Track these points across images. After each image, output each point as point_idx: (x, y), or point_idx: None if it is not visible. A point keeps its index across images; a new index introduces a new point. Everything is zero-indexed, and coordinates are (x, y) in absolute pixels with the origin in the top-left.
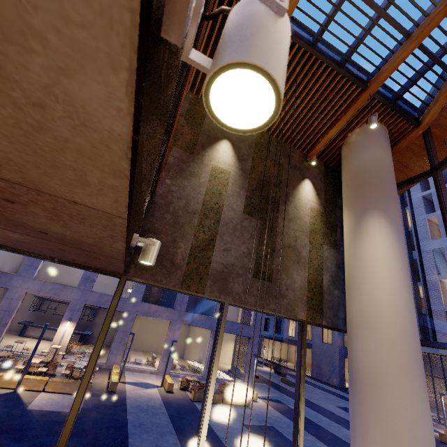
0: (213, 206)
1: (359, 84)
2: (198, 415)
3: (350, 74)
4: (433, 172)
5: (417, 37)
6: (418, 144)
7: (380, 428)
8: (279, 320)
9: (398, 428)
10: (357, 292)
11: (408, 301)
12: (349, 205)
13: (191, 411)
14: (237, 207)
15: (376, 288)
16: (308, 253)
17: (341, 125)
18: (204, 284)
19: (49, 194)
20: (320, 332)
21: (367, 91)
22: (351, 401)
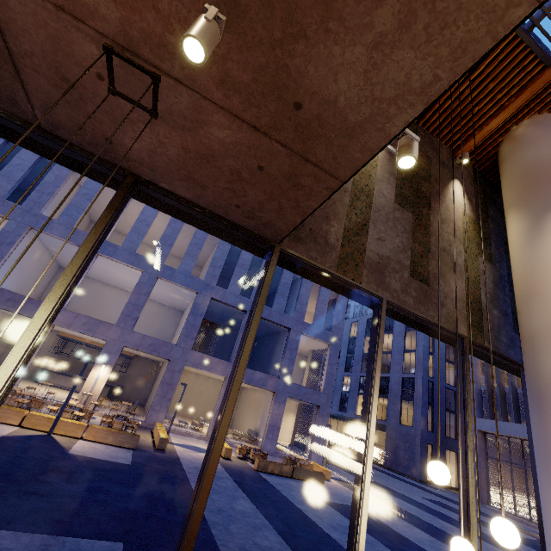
0: (363, 188)
1: (544, 58)
2: (268, 485)
3: (535, 44)
4: None
5: None
6: None
7: None
8: (343, 395)
9: None
10: (542, 300)
11: None
12: (520, 205)
13: (259, 480)
14: (387, 195)
15: None
16: (463, 262)
17: (509, 113)
18: (360, 273)
19: None
20: (398, 411)
21: None
22: (540, 424)
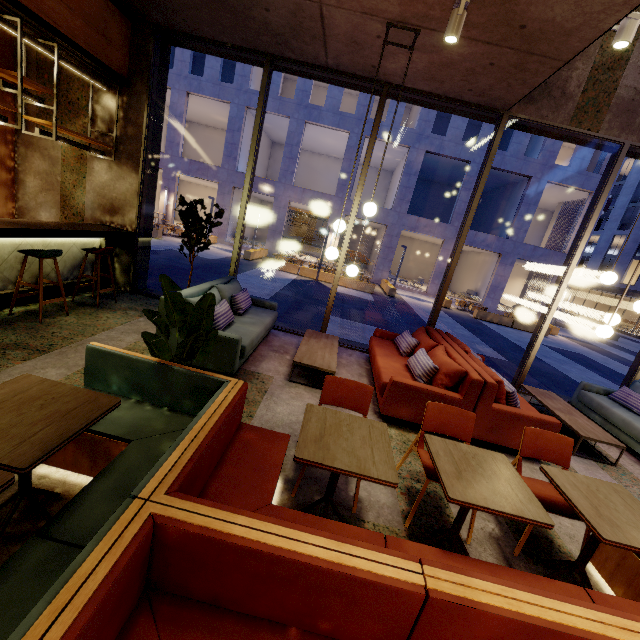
0: None
1: None
2: (486, 327)
3: None
4: None
5: None
6: None
7: None
8: (607, 261)
9: None
10: None
11: None
12: None
13: (477, 324)
14: None
15: None
16: None
17: None
18: (600, 120)
19: None
20: None
21: None
22: None
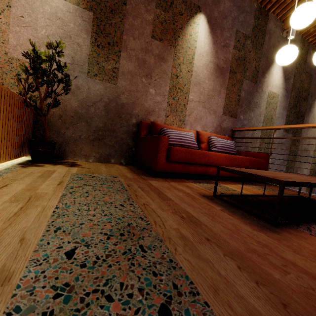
0: (267, 131)
1: None
2: None
3: None
4: None
5: None
6: None
7: None
8: None
9: None
10: None
11: None
12: None
13: None
14: None
15: None
16: (313, 152)
17: None
18: None
19: None
20: None
21: None
22: None
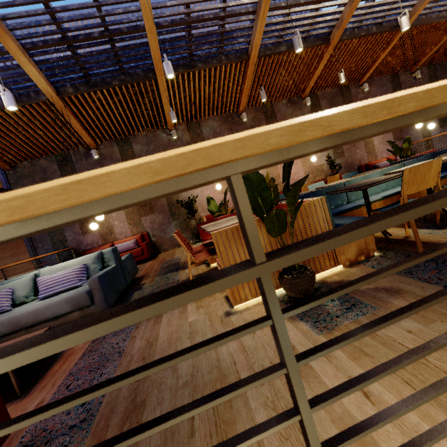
0: (426, 135)
1: None
2: None
3: None
4: None
5: None
6: None
7: None
8: None
9: None
10: None
11: None
12: None
13: None
14: (436, 127)
15: None
16: None
17: None
18: None
19: None
20: None
21: None
22: None
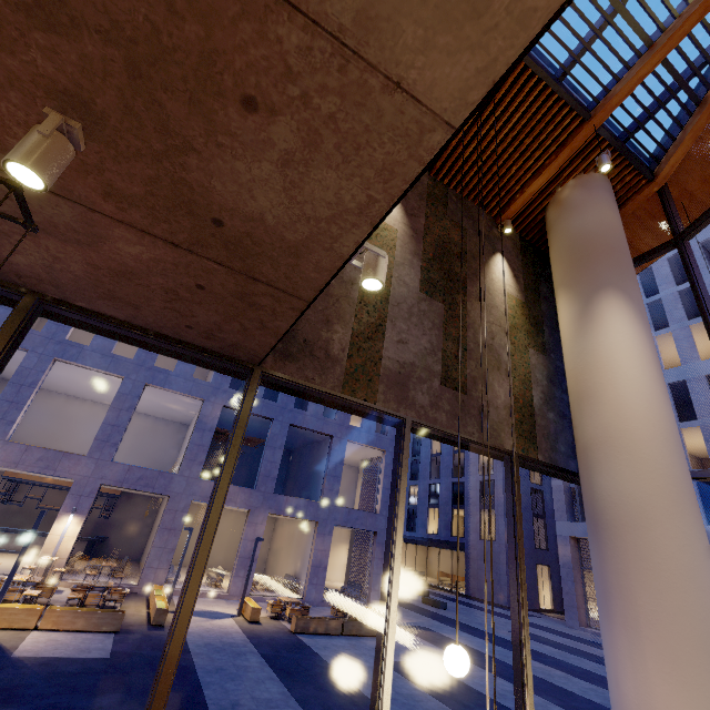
0: None
1: (580, 111)
2: (308, 652)
3: (569, 95)
4: (678, 242)
5: (663, 45)
6: (647, 211)
7: (650, 583)
8: (411, 510)
9: (676, 579)
10: (594, 403)
11: (668, 409)
12: (569, 286)
13: (296, 647)
14: (410, 282)
15: (622, 392)
16: (510, 358)
17: (551, 173)
18: (375, 389)
19: (366, 63)
20: (478, 523)
21: (591, 123)
22: (598, 557)
